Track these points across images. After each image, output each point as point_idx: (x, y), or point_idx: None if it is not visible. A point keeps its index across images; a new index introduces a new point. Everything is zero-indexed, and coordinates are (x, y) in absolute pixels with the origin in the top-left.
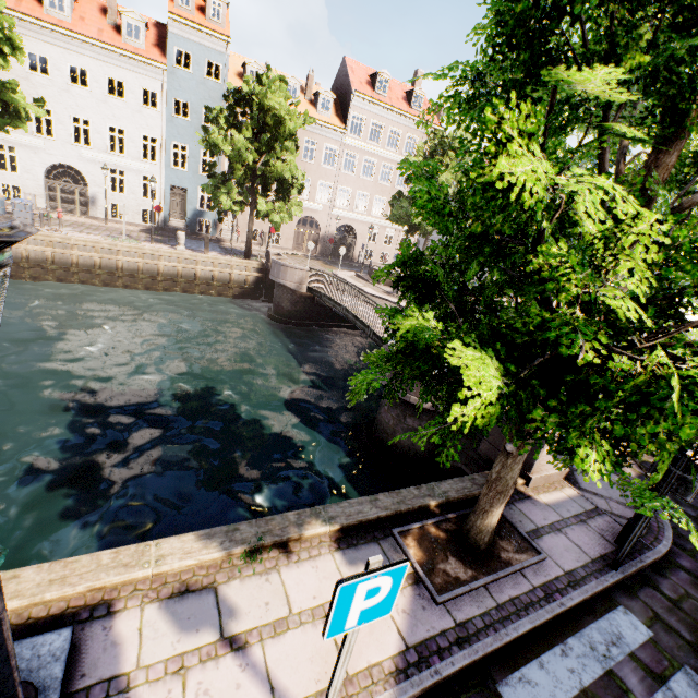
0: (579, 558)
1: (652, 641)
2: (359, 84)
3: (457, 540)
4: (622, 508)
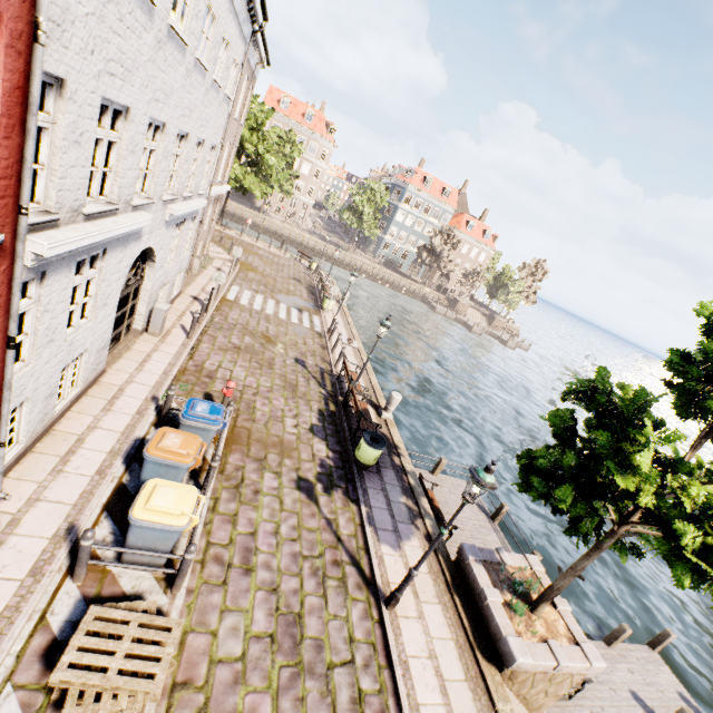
0: None
1: None
2: (270, 100)
3: None
4: None
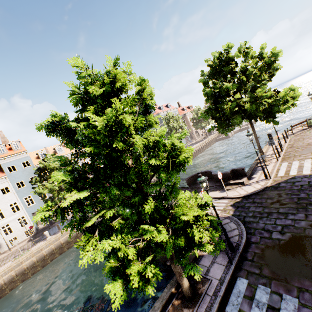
0: (222, 269)
1: (248, 284)
2: None
3: (184, 299)
4: (230, 233)
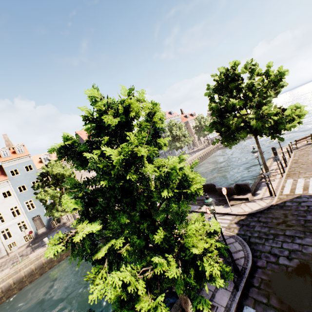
0: (227, 295)
1: None
2: (85, 136)
3: None
4: (235, 255)
